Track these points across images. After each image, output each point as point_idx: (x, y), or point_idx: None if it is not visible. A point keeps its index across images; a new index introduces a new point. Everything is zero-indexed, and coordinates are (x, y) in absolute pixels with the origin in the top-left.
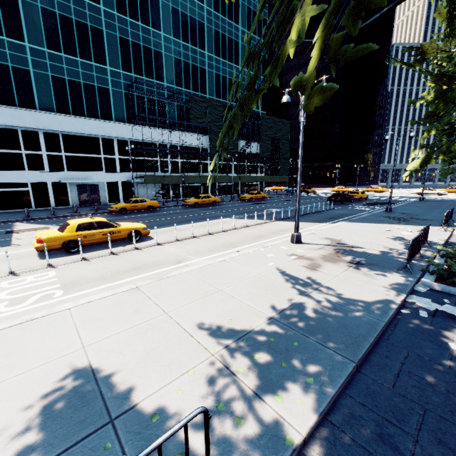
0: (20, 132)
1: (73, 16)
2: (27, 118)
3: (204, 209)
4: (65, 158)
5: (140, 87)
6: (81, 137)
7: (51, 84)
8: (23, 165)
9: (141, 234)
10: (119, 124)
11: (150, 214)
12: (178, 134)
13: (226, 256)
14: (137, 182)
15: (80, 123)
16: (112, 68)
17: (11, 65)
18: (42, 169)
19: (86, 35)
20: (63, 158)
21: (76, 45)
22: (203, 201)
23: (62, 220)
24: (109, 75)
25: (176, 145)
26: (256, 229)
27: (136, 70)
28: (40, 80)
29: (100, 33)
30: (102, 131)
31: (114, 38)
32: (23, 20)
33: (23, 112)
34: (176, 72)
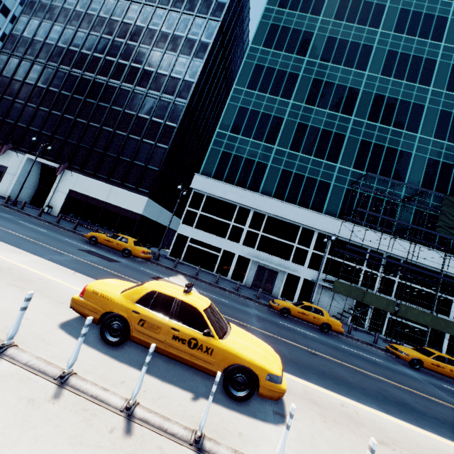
0: (238, 207)
1: (321, 126)
2: (248, 198)
3: (439, 385)
4: (260, 237)
5: (367, 185)
6: (283, 221)
7: (279, 175)
8: (226, 234)
9: (257, 386)
10: (327, 217)
11: (320, 338)
12: (406, 244)
13: None
14: (322, 285)
15: (287, 209)
16: (342, 166)
17: (257, 160)
18: (237, 241)
19: (327, 140)
20: (258, 236)
21: (314, 147)
22: (435, 365)
23: (214, 290)
24: (336, 171)
25: (397, 258)
26: None
27: (369, 168)
28: (272, 172)
29: (341, 138)
30: (305, 220)
31: (355, 141)
32: (281, 131)
33: (248, 193)
34: (426, 173)
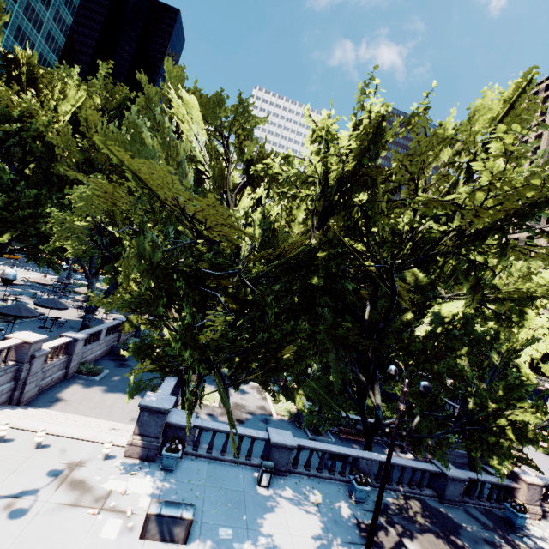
0: None
1: None
2: None
3: None
4: None
5: None
6: None
7: None
8: None
9: None
10: None
11: None
12: None
13: (27, 276)
14: None
15: None
16: None
17: None
18: None
19: None
20: None
21: None
22: None
23: None
24: None
25: None
26: (29, 273)
27: None
28: None
29: None
30: None
31: None
32: None
33: None
34: None
